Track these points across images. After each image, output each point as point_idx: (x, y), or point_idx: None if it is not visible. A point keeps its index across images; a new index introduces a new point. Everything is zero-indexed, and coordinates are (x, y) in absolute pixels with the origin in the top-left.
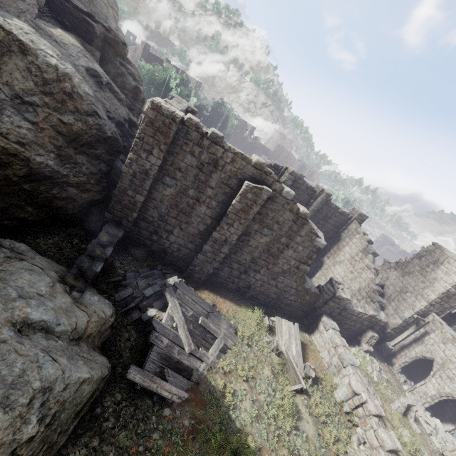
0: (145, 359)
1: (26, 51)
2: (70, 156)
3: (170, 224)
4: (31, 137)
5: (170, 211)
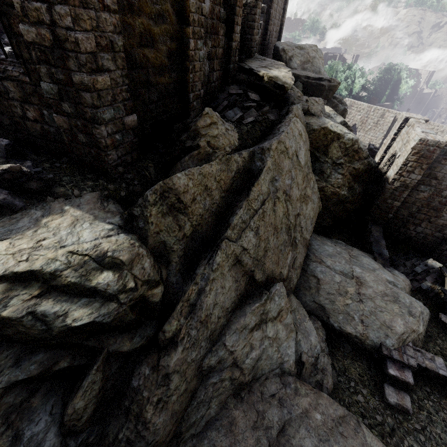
0: (445, 312)
1: (339, 137)
2: (352, 186)
3: (419, 219)
4: (341, 182)
5: (420, 210)
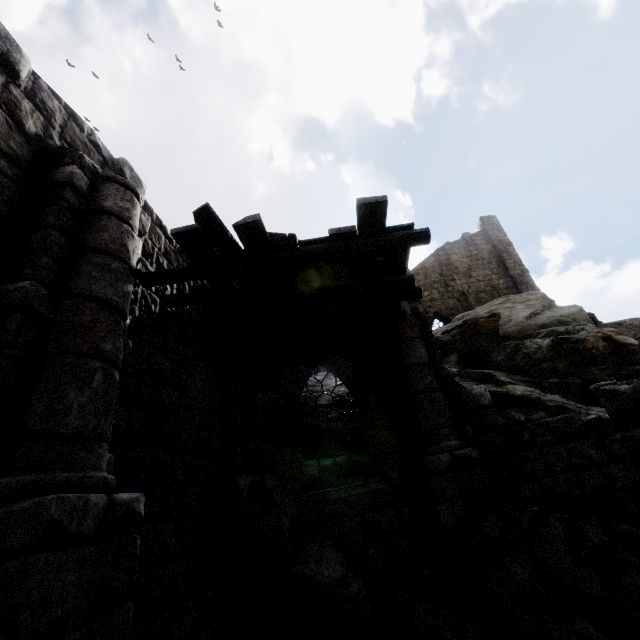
0: None
1: None
2: None
3: None
4: None
5: None
